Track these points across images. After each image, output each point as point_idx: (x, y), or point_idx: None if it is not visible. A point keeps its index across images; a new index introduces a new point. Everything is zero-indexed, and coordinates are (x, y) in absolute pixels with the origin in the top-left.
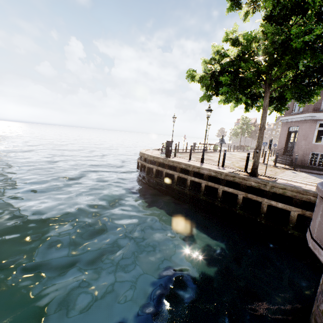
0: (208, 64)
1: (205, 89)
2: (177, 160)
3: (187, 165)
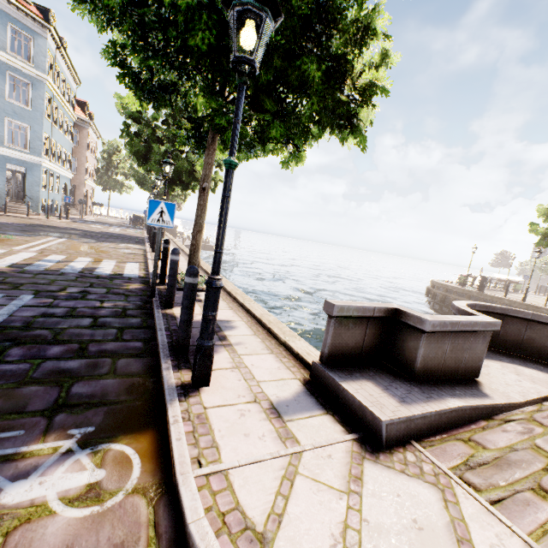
0: (545, 213)
1: (540, 235)
2: (495, 295)
3: (512, 302)
